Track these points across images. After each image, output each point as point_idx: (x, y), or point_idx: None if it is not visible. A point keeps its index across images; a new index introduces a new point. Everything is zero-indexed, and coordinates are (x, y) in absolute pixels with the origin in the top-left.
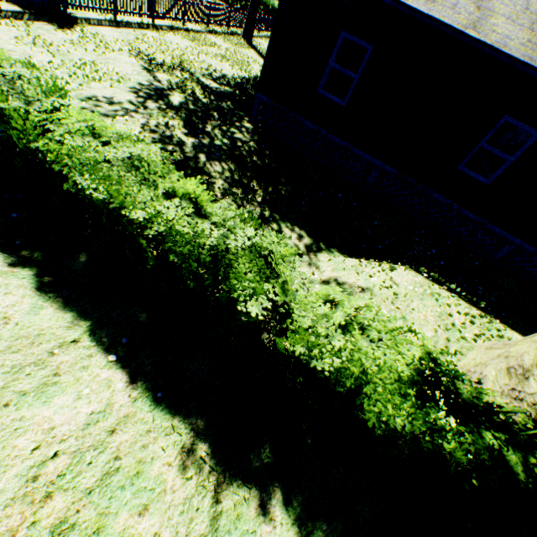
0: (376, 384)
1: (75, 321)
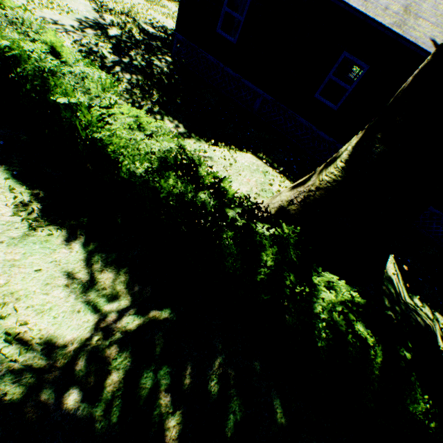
0: (129, 148)
1: None
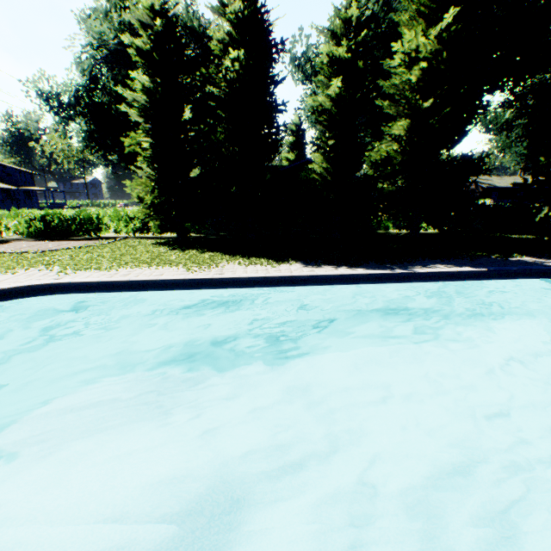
0: None
1: None
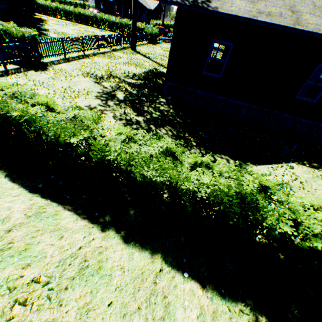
0: None
1: (152, 256)
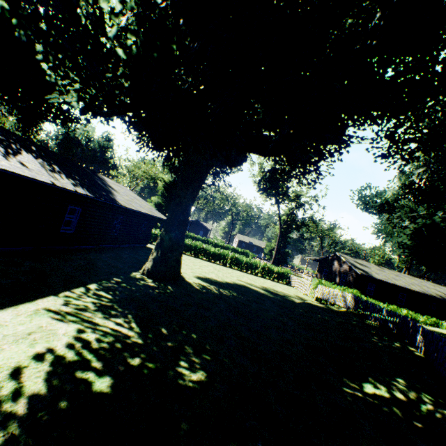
0: None
1: None
